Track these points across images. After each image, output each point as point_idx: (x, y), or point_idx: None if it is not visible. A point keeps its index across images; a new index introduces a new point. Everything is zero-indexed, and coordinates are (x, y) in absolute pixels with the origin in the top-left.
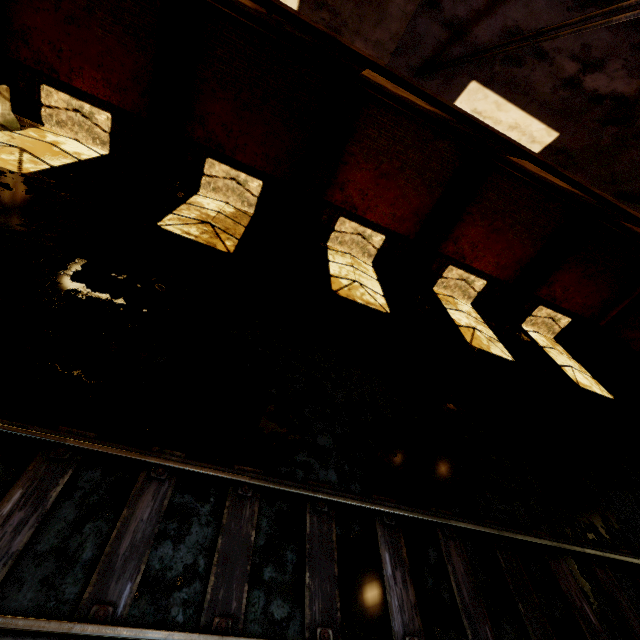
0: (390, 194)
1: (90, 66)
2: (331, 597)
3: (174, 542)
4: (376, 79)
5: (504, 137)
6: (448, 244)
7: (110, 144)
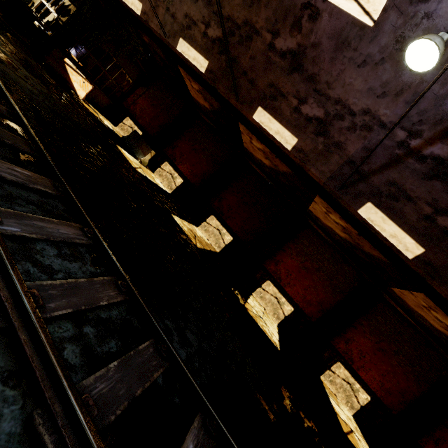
0: (306, 281)
1: (189, 164)
2: (118, 399)
3: (59, 254)
4: (316, 212)
5: (387, 244)
6: (340, 341)
7: (173, 190)
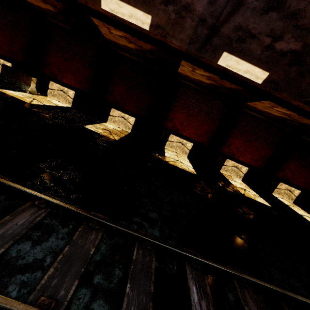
0: (194, 123)
1: (70, 74)
2: (145, 307)
3: (33, 243)
4: (184, 72)
5: (243, 79)
6: (225, 148)
7: (72, 103)
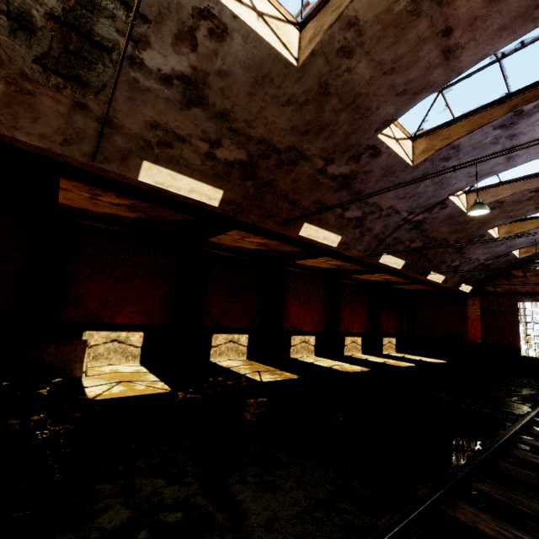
0: (309, 312)
1: (130, 305)
2: None
3: None
4: (304, 262)
5: (387, 267)
6: (340, 326)
7: (140, 355)
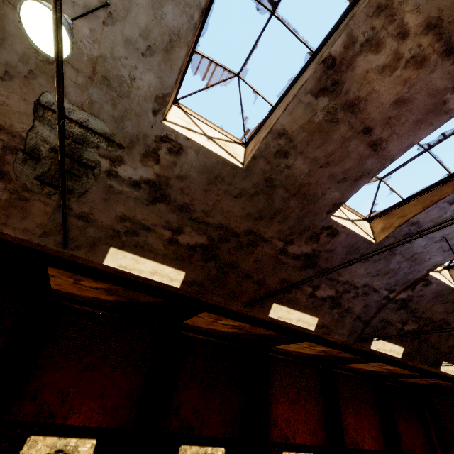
0: (301, 414)
1: (91, 399)
2: None
3: None
4: (286, 347)
5: (383, 355)
6: (344, 437)
7: None
